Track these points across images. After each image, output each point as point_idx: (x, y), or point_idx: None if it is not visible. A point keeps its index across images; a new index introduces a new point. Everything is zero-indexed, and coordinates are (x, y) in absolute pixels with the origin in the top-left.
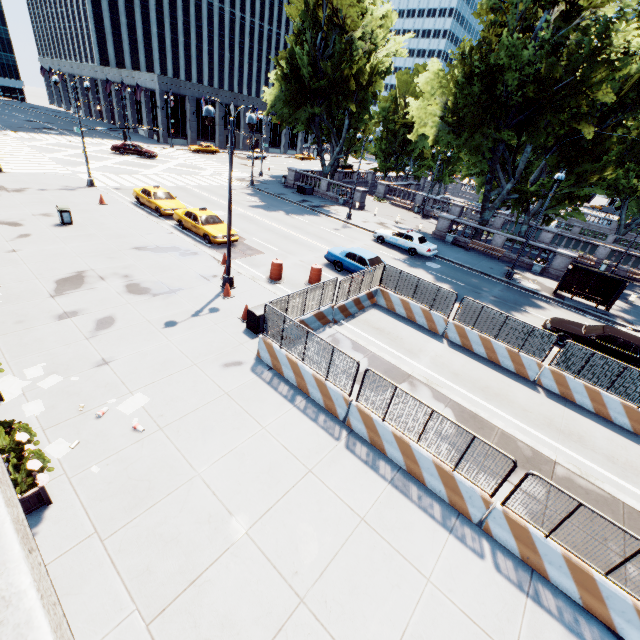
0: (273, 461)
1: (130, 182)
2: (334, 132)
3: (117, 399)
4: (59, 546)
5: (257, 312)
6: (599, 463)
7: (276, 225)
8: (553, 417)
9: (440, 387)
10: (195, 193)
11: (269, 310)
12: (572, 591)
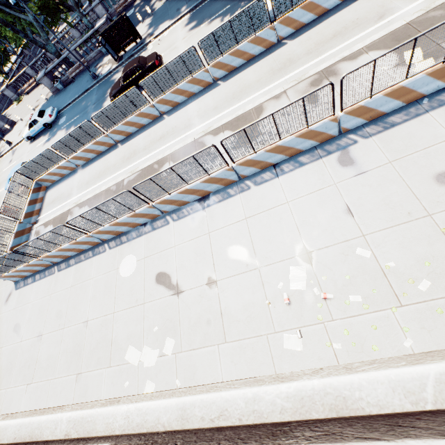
0: (39, 308)
1: None
2: None
3: None
4: (1, 403)
5: None
6: (141, 157)
7: None
8: (125, 154)
9: (81, 200)
10: None
11: None
12: (128, 228)
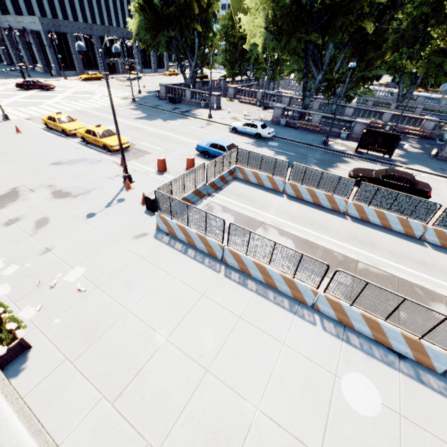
0: (178, 293)
1: (37, 112)
2: (188, 50)
3: (62, 273)
4: (43, 372)
5: (151, 197)
6: (384, 256)
7: (157, 130)
8: (356, 233)
9: (283, 227)
10: (91, 114)
11: (158, 194)
12: (368, 332)
